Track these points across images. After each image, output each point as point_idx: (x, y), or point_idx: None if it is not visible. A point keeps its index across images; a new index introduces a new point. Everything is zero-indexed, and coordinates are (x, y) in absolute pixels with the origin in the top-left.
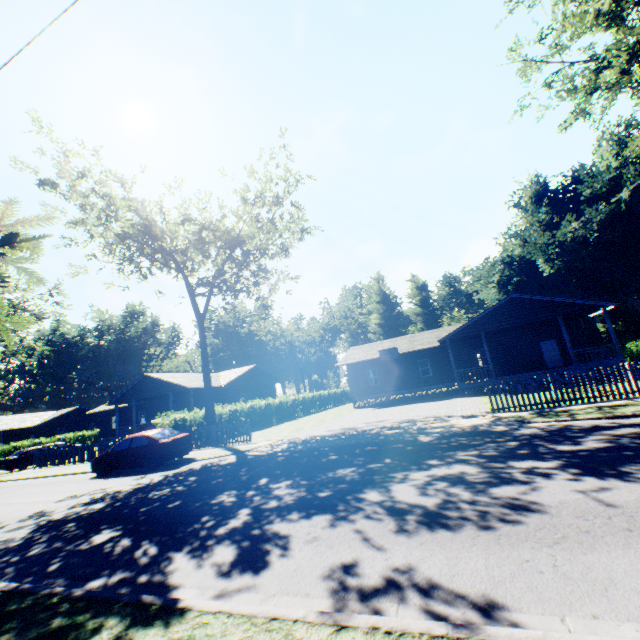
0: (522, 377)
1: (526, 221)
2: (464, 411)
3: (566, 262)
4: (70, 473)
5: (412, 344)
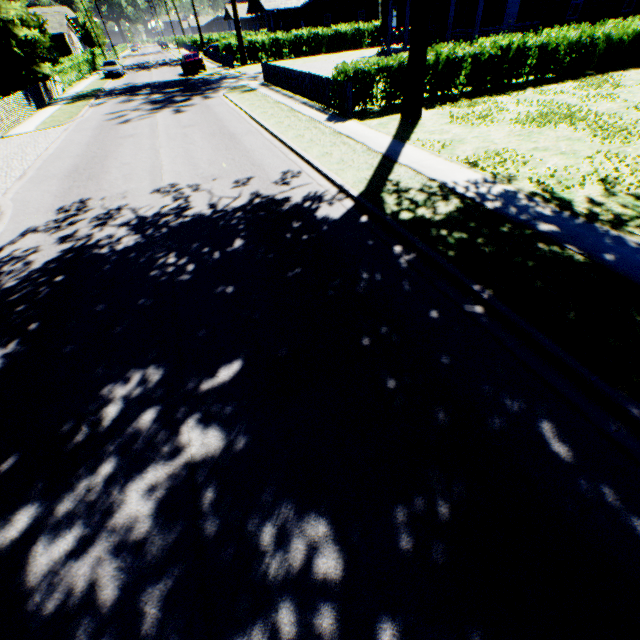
0: None
1: None
2: None
3: None
4: None
5: None
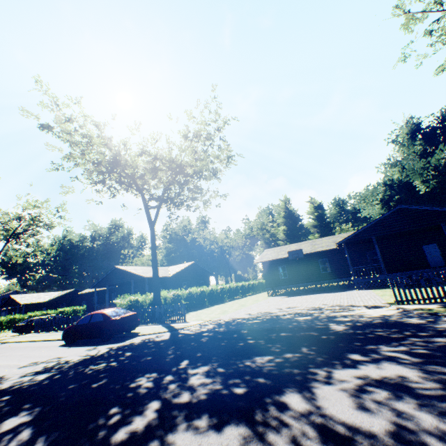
0: (411, 274)
1: (403, 153)
2: (365, 302)
3: (441, 182)
4: (50, 339)
5: (313, 247)
